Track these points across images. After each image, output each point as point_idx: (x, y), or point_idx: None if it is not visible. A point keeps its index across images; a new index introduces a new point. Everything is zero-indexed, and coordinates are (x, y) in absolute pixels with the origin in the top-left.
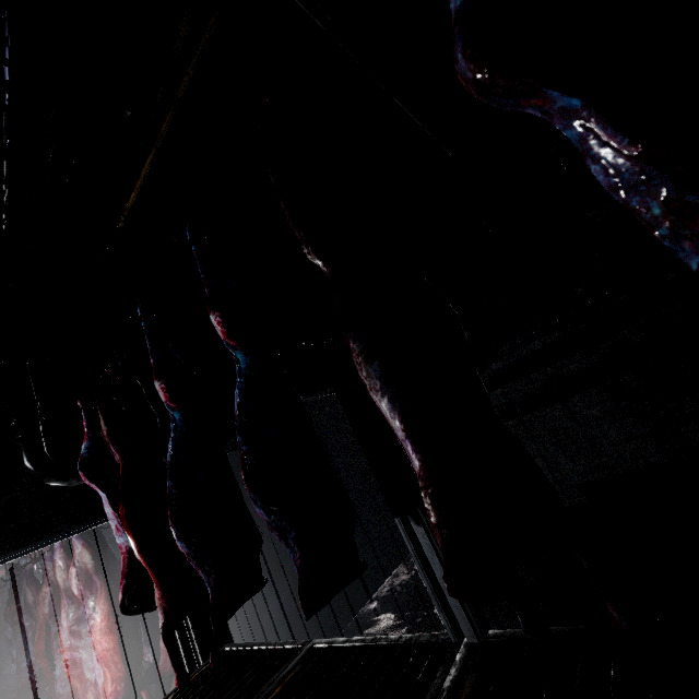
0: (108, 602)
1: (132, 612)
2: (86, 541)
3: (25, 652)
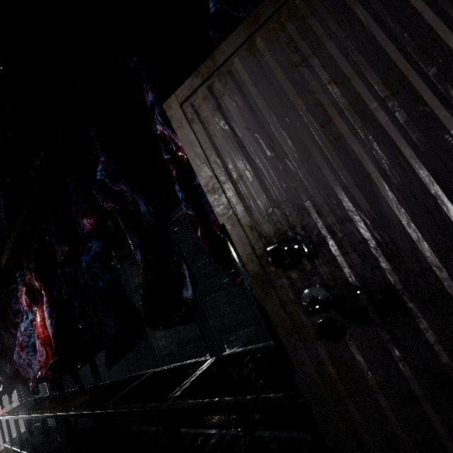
0: None
1: None
2: None
3: None
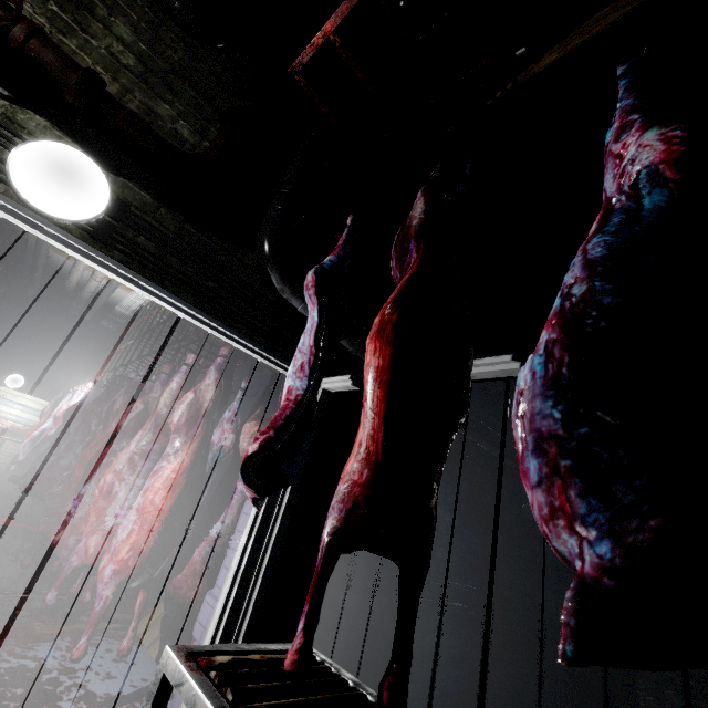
0: (194, 457)
1: (255, 481)
2: (222, 379)
3: (72, 452)
